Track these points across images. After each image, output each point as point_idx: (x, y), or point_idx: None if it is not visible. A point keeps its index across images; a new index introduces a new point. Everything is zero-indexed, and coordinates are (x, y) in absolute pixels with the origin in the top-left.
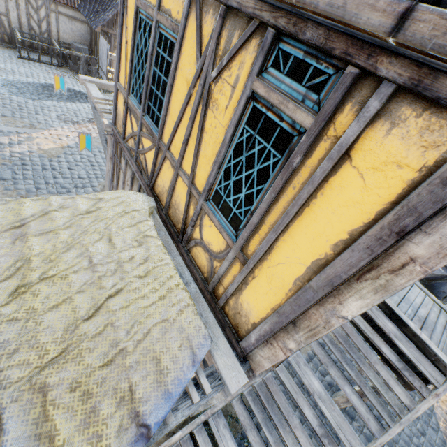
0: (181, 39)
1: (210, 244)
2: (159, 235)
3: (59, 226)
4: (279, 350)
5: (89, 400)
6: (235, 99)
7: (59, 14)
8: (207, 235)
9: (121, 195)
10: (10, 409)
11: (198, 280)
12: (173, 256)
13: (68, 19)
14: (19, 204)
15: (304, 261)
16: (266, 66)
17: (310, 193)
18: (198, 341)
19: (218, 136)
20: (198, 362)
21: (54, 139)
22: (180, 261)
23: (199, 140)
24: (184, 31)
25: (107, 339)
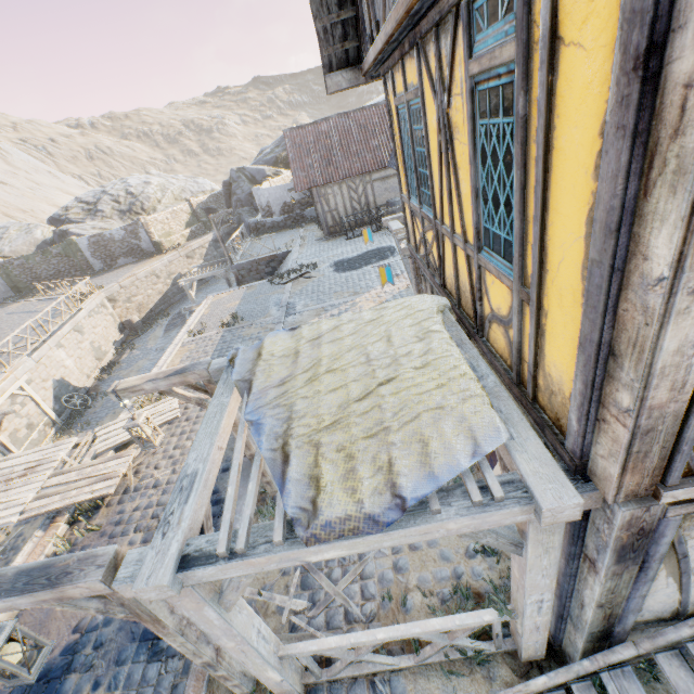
0: (422, 97)
1: (499, 309)
2: (449, 332)
3: (345, 334)
4: (615, 424)
5: (350, 462)
6: (465, 105)
7: (373, 182)
8: (494, 299)
9: (405, 300)
10: (295, 452)
11: (501, 375)
12: (465, 350)
13: (381, 182)
14: (320, 324)
15: (578, 231)
16: (473, 40)
17: (543, 129)
18: (484, 433)
19: (467, 161)
20: (480, 455)
21: (374, 298)
22: (475, 355)
23: (456, 184)
24: (422, 88)
25: (372, 418)
